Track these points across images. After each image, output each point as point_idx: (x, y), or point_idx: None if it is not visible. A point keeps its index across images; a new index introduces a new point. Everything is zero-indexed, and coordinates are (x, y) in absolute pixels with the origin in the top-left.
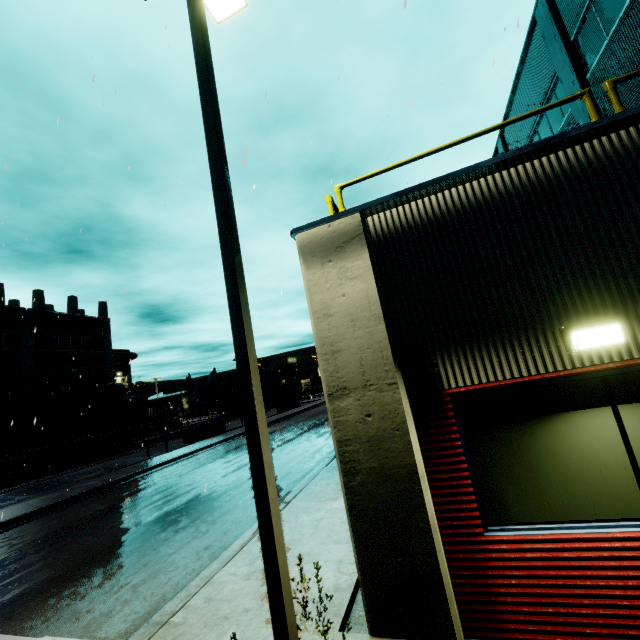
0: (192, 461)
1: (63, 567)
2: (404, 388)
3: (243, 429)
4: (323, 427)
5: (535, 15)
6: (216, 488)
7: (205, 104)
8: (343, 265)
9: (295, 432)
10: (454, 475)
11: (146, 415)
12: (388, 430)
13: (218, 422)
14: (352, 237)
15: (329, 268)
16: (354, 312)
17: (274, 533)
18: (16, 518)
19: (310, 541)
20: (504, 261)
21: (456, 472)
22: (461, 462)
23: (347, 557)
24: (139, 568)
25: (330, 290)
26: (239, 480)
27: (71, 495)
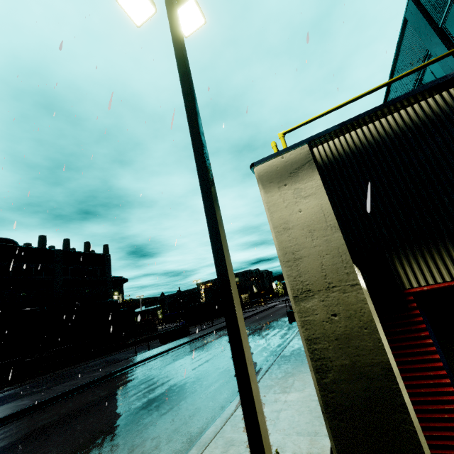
0: (167, 357)
1: (75, 444)
2: (366, 288)
3: (202, 332)
4: (263, 330)
5: (406, 16)
6: (187, 379)
7: (183, 78)
8: (297, 187)
9: None
10: (429, 374)
11: (134, 322)
12: (356, 328)
13: (184, 327)
14: (303, 164)
15: (285, 190)
16: (311, 224)
17: (260, 430)
18: (45, 400)
19: (274, 432)
20: (450, 169)
21: (431, 370)
22: (435, 360)
23: (313, 450)
24: (132, 449)
25: (287, 208)
26: (204, 373)
27: (82, 383)
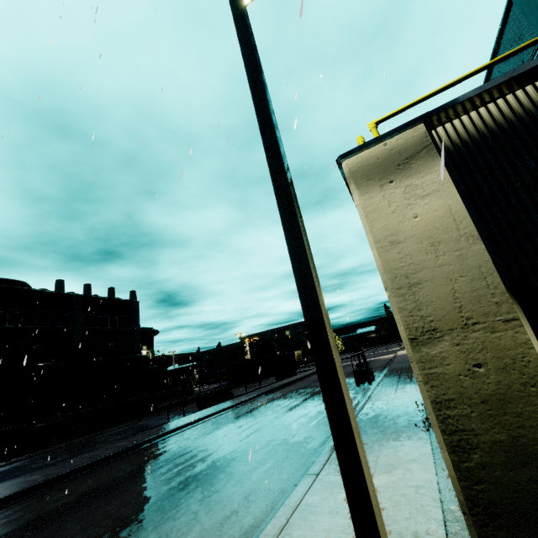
0: (207, 425)
1: (94, 535)
2: (528, 326)
3: (249, 395)
4: None
5: None
6: (234, 453)
7: (243, 41)
8: (409, 183)
9: (298, 398)
10: None
11: (166, 382)
12: (515, 386)
13: (226, 389)
14: (417, 150)
15: (391, 189)
16: (433, 234)
17: None
18: (58, 476)
19: None
20: None
21: None
22: None
23: None
24: None
25: (395, 213)
26: (255, 446)
27: (105, 455)
